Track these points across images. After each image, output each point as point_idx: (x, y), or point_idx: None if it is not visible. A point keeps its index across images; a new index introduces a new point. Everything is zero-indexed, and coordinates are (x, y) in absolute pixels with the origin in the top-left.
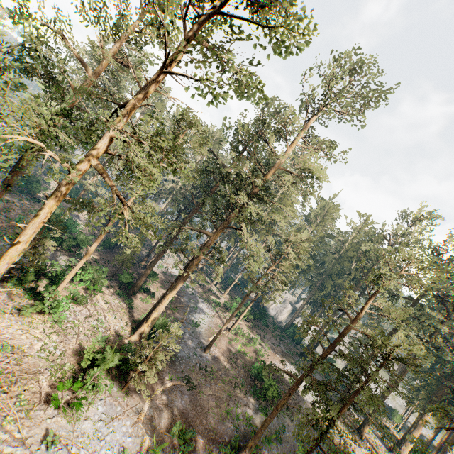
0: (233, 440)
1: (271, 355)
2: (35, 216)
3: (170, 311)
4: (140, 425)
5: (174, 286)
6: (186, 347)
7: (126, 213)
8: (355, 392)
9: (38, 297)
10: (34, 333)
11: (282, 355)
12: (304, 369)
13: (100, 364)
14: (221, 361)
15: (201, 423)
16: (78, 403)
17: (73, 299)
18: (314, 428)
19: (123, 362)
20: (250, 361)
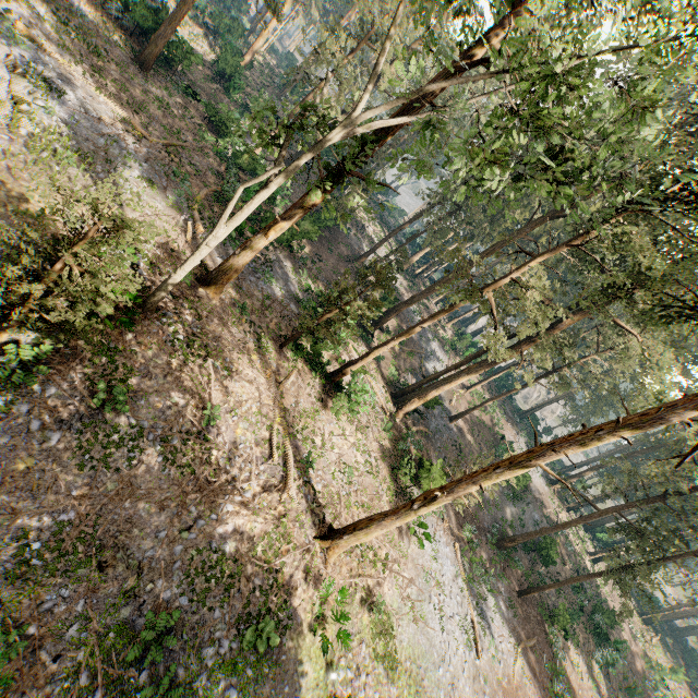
0: (495, 529)
1: (504, 425)
2: (586, 444)
3: (407, 358)
4: (447, 532)
5: (478, 370)
6: (433, 415)
7: (695, 451)
8: (681, 555)
9: (320, 371)
10: (346, 436)
11: (511, 422)
12: (531, 443)
13: (421, 480)
14: (465, 434)
15: (468, 512)
16: (427, 533)
17: (337, 360)
18: (626, 572)
19: (421, 464)
20: (489, 434)
